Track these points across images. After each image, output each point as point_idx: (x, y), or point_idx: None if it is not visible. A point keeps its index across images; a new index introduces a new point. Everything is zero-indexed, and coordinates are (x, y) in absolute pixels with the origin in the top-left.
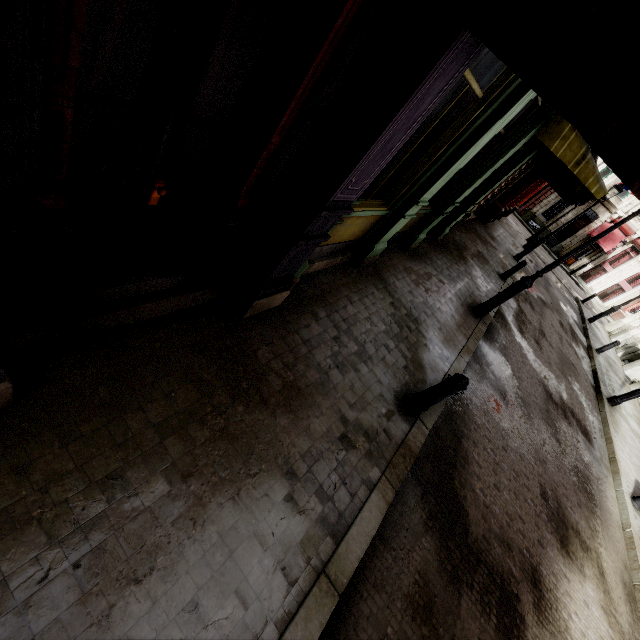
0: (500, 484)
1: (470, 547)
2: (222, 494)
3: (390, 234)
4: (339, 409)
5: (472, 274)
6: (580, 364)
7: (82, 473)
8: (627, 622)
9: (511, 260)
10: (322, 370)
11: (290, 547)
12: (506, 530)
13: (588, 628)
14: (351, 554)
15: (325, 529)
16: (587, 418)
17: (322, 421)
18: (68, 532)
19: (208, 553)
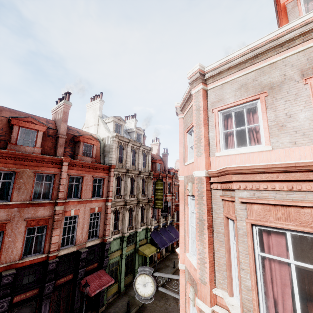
0: None
1: None
2: None
3: (122, 285)
4: None
5: None
6: None
7: None
8: None
9: None
10: None
11: None
12: None
13: None
14: None
15: None
16: None
17: None
18: None
19: None
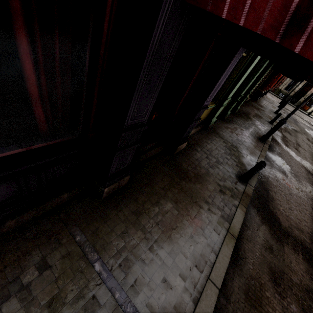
0: (291, 208)
1: (283, 230)
2: (188, 208)
3: (217, 114)
4: (216, 181)
5: (255, 124)
6: None
7: (149, 201)
8: None
9: (273, 114)
10: (205, 169)
11: (214, 224)
12: (299, 225)
13: None
14: (236, 227)
15: (224, 219)
16: None
17: (211, 185)
18: (152, 216)
19: (190, 224)
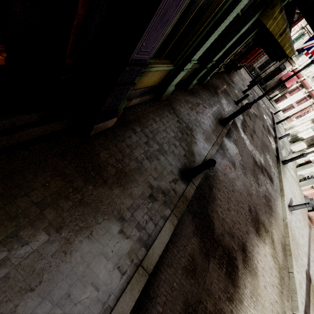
0: (230, 208)
1: (215, 239)
2: (81, 235)
3: (176, 81)
4: (148, 181)
5: (221, 102)
6: (271, 145)
7: None
8: (281, 259)
9: (241, 93)
10: (138, 161)
11: (122, 256)
12: (232, 229)
13: (265, 265)
14: (155, 254)
15: (141, 244)
16: (272, 171)
17: (139, 189)
18: None
19: (74, 267)
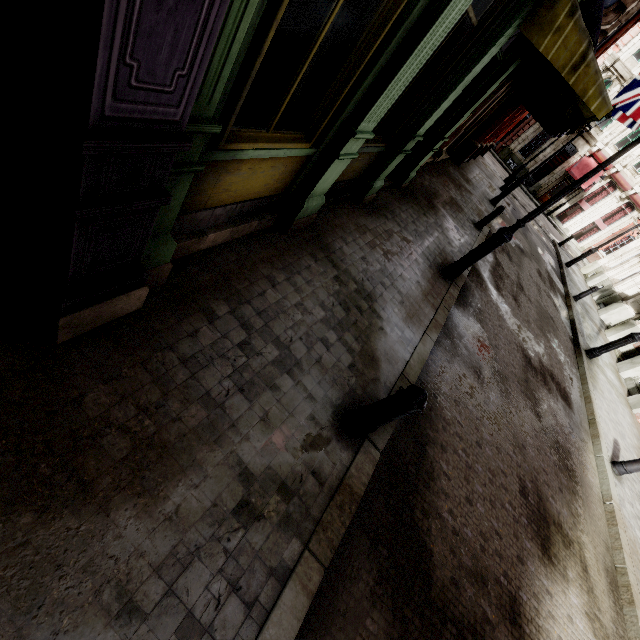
0: (473, 495)
1: (434, 603)
2: None
3: (325, 183)
4: (238, 460)
5: (443, 226)
6: (558, 316)
7: None
8: (611, 619)
9: (487, 205)
10: (213, 402)
11: None
12: (480, 558)
13: None
14: None
15: None
16: (566, 378)
17: (204, 490)
18: None
19: None
